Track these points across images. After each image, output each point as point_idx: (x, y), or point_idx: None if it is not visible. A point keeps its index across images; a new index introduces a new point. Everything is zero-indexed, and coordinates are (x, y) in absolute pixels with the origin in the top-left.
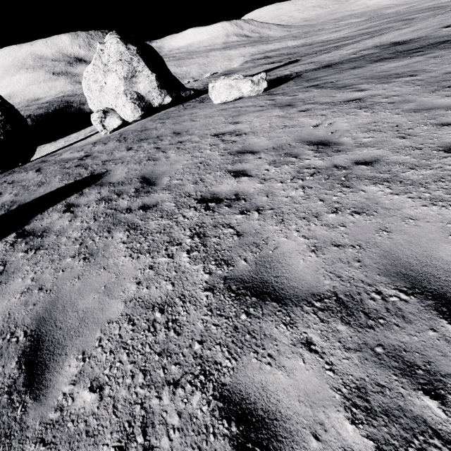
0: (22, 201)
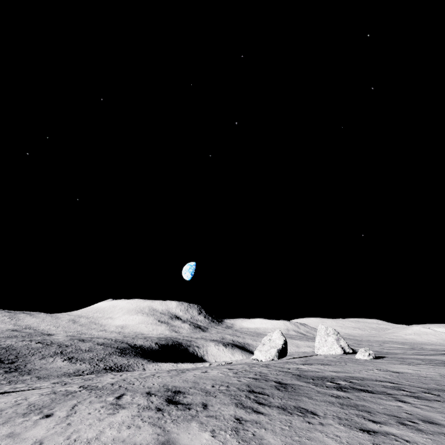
0: None
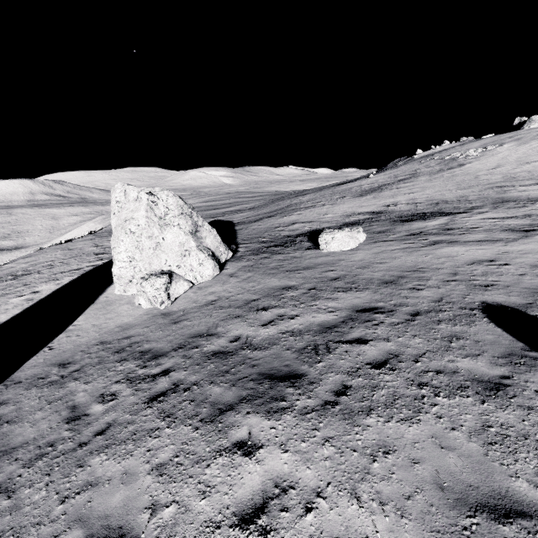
0: (513, 349)
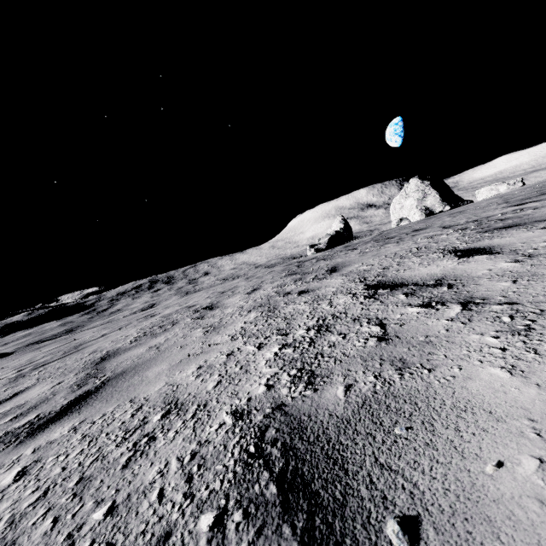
0: None
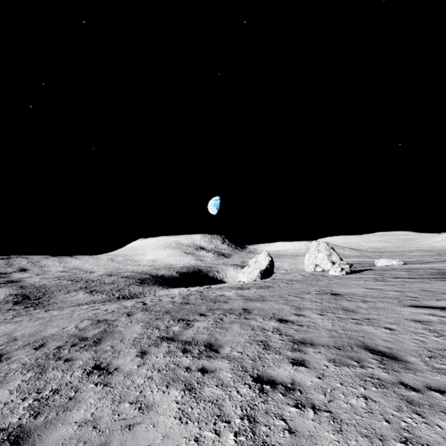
0: None
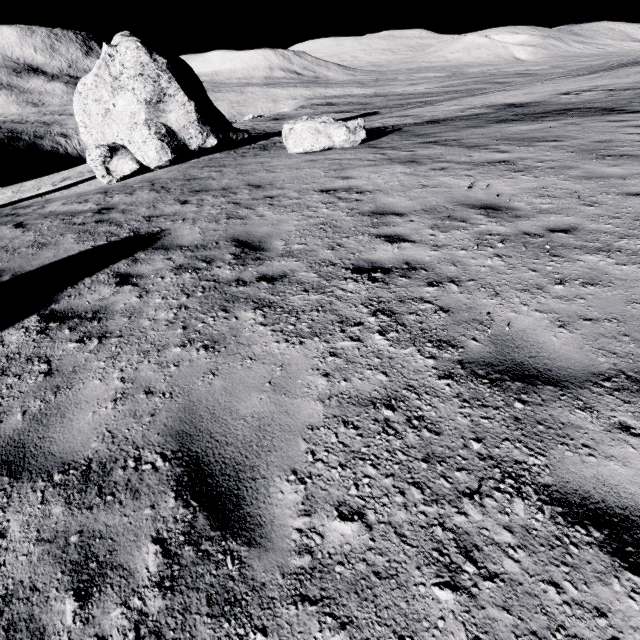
0: (16, 269)
